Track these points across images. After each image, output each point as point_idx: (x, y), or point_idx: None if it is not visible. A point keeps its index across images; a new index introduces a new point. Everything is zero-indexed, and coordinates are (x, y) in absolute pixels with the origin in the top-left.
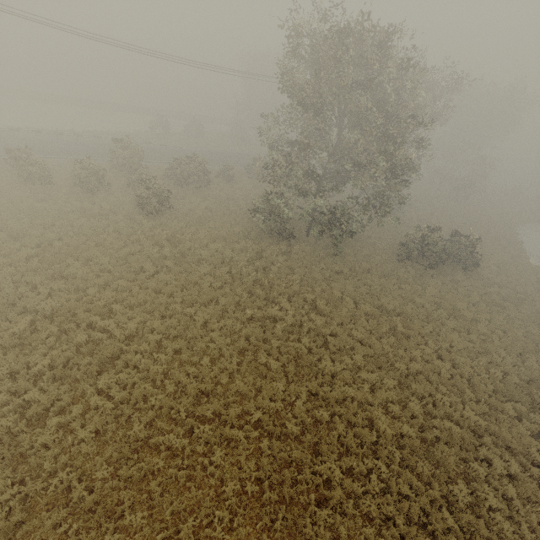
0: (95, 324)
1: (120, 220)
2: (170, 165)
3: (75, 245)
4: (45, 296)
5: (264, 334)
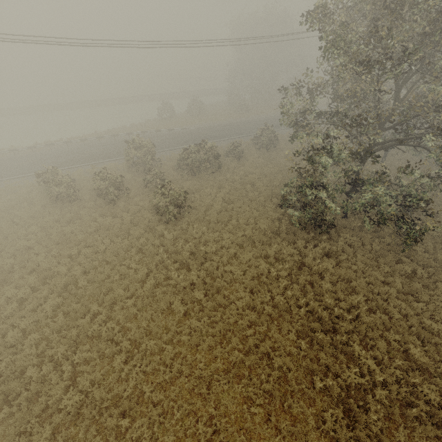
0: (125, 425)
1: (141, 234)
2: (181, 156)
3: (100, 281)
4: (70, 374)
5: (354, 431)
